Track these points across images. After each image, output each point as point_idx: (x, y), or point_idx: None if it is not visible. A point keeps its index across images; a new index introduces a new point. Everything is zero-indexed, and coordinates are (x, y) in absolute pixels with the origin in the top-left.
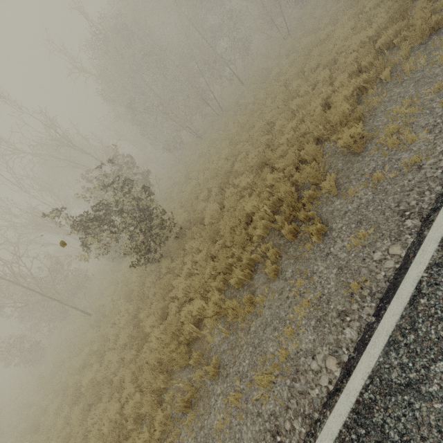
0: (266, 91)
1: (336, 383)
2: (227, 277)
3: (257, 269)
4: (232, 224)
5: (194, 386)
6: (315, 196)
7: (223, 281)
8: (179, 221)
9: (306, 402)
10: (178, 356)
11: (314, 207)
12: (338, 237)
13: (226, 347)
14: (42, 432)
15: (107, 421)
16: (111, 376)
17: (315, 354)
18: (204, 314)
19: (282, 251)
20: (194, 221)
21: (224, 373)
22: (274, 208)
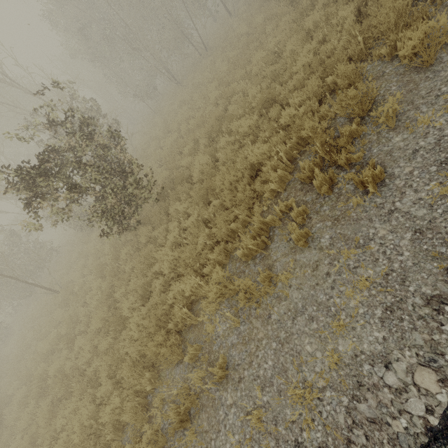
0: (265, 16)
1: (443, 415)
2: (229, 247)
3: (273, 236)
4: (233, 179)
5: (192, 390)
6: (359, 132)
7: (223, 252)
8: (159, 181)
9: (385, 438)
10: (169, 351)
11: (357, 148)
12: (408, 187)
13: (236, 340)
14: (7, 426)
15: (78, 428)
16: (83, 366)
17: (391, 361)
18: (200, 295)
19: (311, 211)
20: (178, 180)
21: (236, 376)
22: (291, 155)
